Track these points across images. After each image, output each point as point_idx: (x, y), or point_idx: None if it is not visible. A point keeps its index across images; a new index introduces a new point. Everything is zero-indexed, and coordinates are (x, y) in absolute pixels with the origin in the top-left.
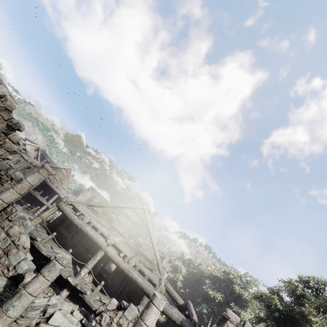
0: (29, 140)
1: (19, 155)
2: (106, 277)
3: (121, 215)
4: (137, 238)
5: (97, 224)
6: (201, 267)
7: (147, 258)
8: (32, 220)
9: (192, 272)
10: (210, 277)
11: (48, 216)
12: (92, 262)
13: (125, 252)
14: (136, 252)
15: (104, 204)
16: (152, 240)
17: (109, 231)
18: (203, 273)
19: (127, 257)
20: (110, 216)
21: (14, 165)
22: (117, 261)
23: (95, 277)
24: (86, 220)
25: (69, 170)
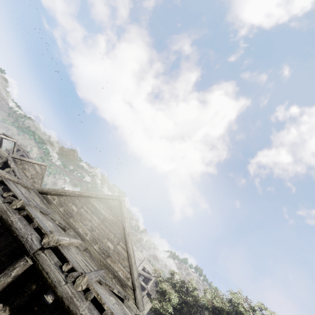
0: (7, 135)
1: None
2: (38, 311)
3: (85, 207)
4: (105, 243)
5: (37, 214)
6: (196, 293)
7: (117, 276)
8: None
9: (185, 300)
10: (209, 308)
11: None
12: (0, 280)
13: (76, 262)
14: (100, 265)
15: (63, 191)
16: (127, 247)
17: (59, 229)
18: (199, 302)
19: (76, 272)
20: (68, 208)
21: None
22: (52, 280)
23: (17, 311)
24: (16, 205)
25: (44, 167)
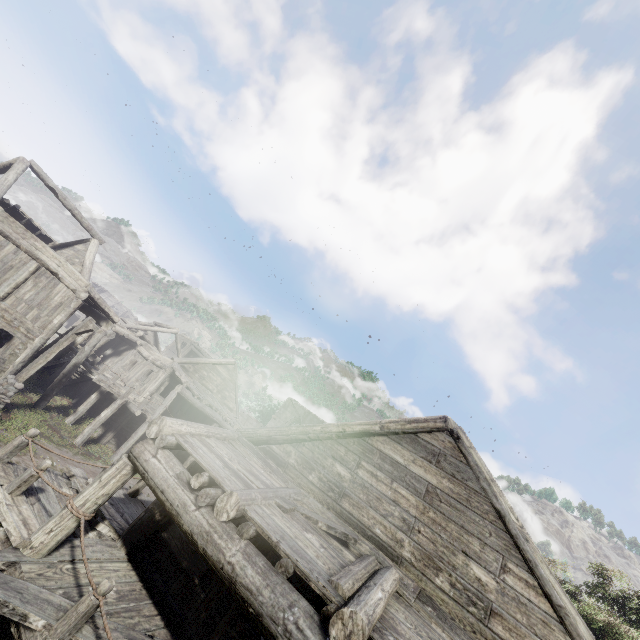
0: (160, 324)
1: (134, 351)
2: None
3: (367, 465)
4: (463, 569)
5: (276, 522)
6: None
7: None
8: (42, 527)
9: None
10: None
11: (98, 501)
12: None
13: None
14: None
15: (301, 429)
16: (540, 580)
17: (335, 545)
18: None
19: None
20: (328, 473)
21: (126, 373)
22: None
23: None
24: (226, 512)
25: (231, 366)
